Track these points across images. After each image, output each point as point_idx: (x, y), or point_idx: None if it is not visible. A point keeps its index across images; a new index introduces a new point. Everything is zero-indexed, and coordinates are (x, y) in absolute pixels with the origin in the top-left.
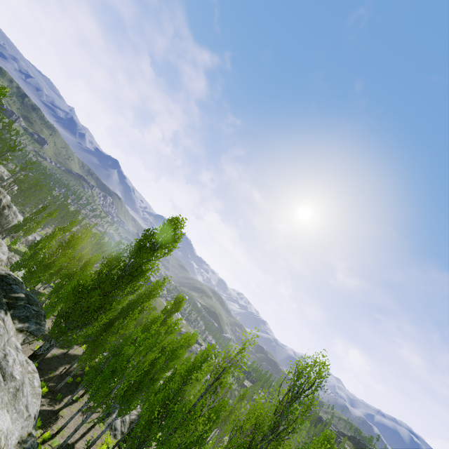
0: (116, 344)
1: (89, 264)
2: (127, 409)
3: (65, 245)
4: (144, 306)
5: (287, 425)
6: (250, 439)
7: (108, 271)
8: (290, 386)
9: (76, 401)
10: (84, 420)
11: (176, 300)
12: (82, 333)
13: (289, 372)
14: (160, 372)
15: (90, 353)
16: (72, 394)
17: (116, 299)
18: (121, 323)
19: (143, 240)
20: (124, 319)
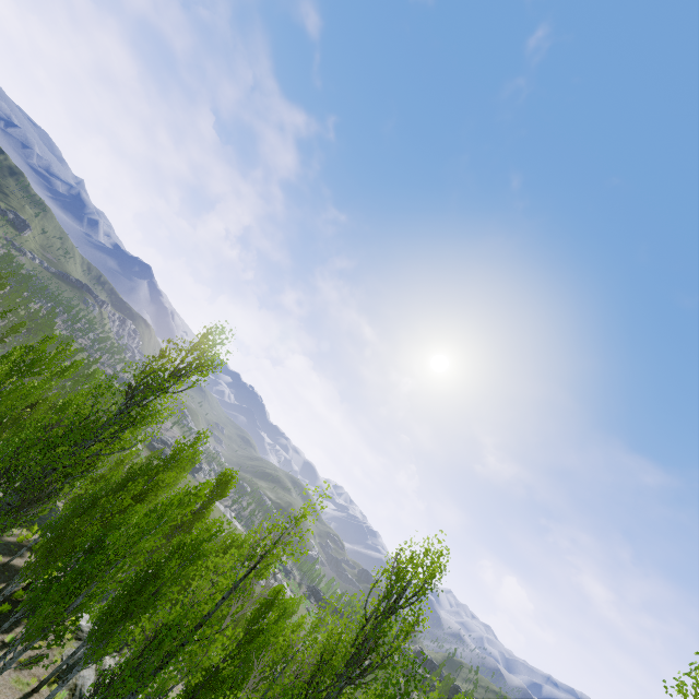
0: (95, 535)
1: (69, 409)
2: (102, 651)
3: (24, 369)
4: (160, 479)
5: (376, 659)
6: (307, 679)
7: (92, 407)
8: (384, 592)
9: (11, 646)
10: (7, 663)
11: (221, 478)
12: (31, 513)
13: (385, 570)
14: (170, 584)
15: (46, 555)
16: (5, 633)
17: (103, 456)
18: (109, 500)
19: (159, 358)
20: (117, 495)
